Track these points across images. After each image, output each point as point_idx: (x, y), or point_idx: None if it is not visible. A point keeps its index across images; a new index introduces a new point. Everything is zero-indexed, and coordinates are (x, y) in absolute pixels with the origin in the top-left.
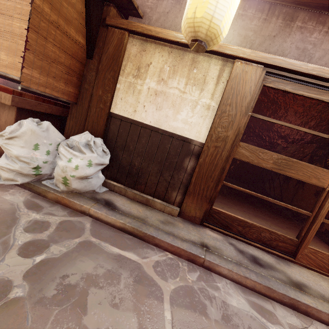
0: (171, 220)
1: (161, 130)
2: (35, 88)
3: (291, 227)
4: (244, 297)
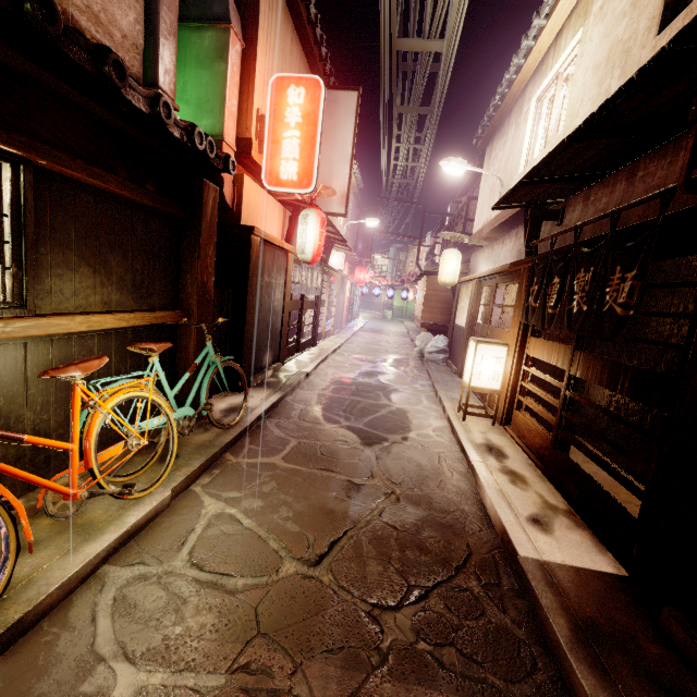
0: (448, 373)
1: (460, 327)
2: (427, 320)
3: None
4: (425, 384)
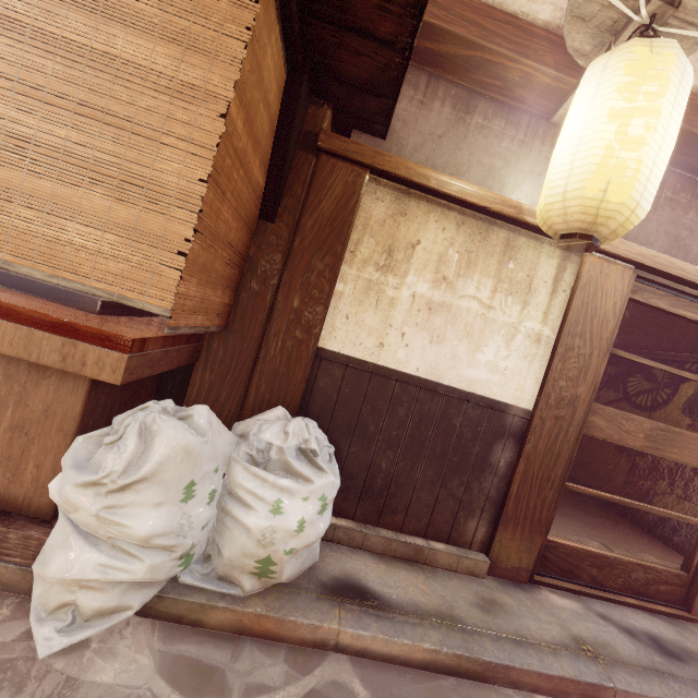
0: (487, 594)
1: (442, 388)
2: (184, 324)
3: (604, 521)
4: None
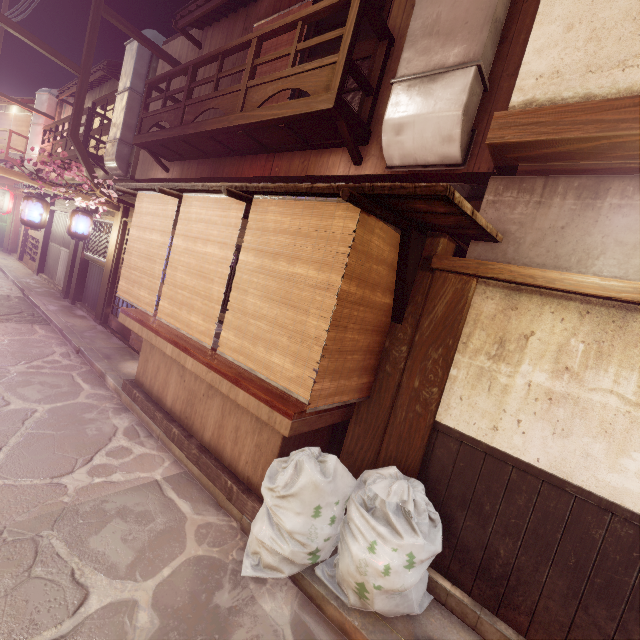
0: None
1: (571, 487)
2: (322, 404)
3: None
4: None
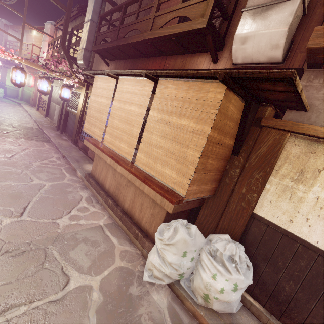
0: None
1: None
2: (191, 198)
3: None
4: None
